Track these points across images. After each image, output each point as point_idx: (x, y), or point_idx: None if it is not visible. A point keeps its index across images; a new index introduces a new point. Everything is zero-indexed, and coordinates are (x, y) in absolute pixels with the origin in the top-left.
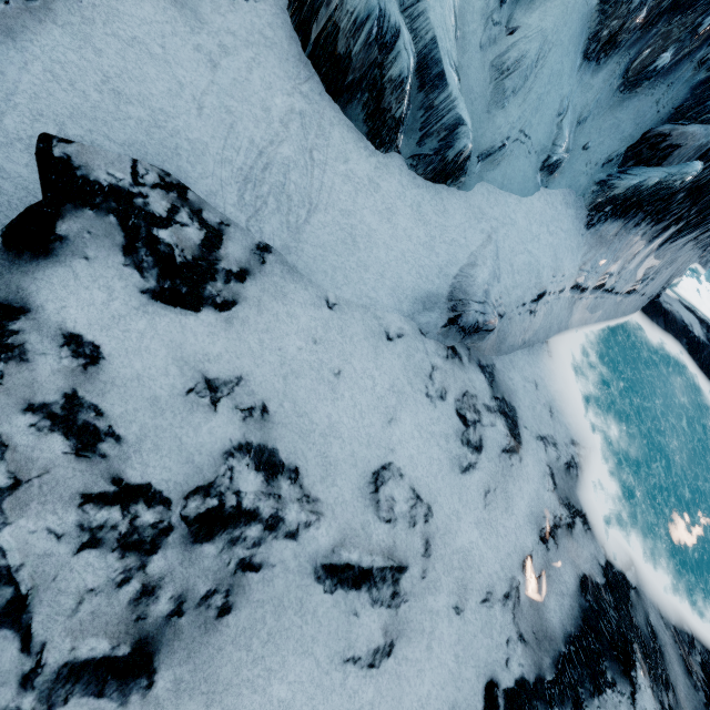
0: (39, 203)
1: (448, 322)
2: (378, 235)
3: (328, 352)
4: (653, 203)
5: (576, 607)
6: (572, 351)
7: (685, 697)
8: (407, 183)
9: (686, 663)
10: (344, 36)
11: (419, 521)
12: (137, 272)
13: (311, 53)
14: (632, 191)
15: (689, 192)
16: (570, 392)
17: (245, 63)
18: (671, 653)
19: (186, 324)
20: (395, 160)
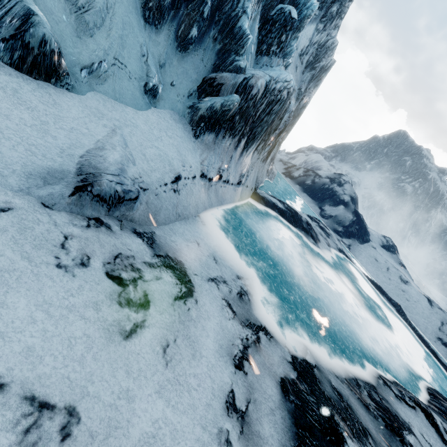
0: None
1: (76, 189)
2: None
3: None
4: (226, 122)
5: (286, 415)
6: (220, 221)
7: (376, 432)
8: None
9: (363, 403)
10: None
11: (49, 446)
12: None
13: None
14: (210, 111)
15: (240, 115)
16: (226, 245)
17: None
18: (354, 402)
19: None
20: None
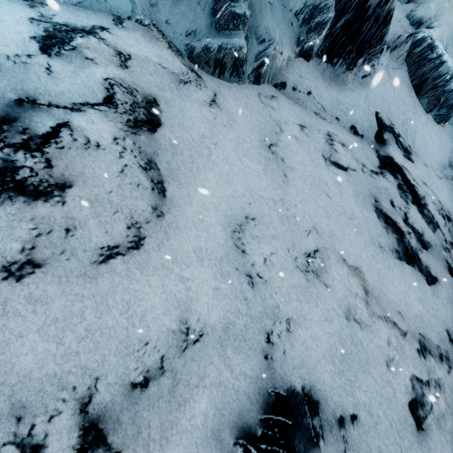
0: (377, 130)
1: None
2: (429, 142)
3: (432, 180)
4: None
5: None
6: None
7: None
8: (433, 125)
9: None
10: (432, 78)
11: None
12: (400, 150)
13: (414, 84)
14: None
15: None
16: None
17: (399, 88)
18: None
19: (412, 166)
20: (430, 117)
